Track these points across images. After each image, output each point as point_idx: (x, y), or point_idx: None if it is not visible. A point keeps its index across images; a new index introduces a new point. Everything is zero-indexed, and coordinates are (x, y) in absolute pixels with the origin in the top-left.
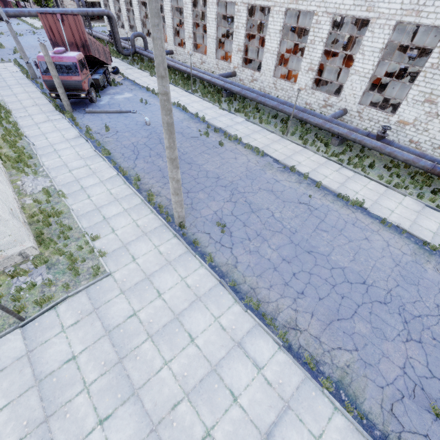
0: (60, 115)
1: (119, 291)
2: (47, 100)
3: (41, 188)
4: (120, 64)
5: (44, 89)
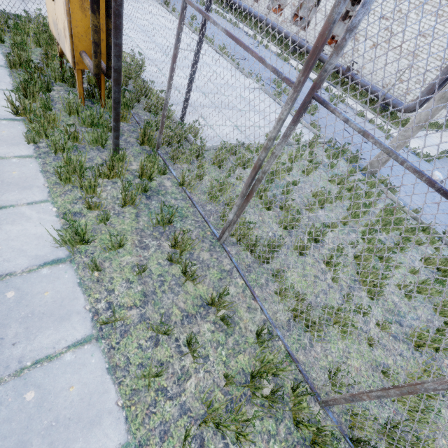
0: None
1: None
2: None
3: None
4: None
5: None
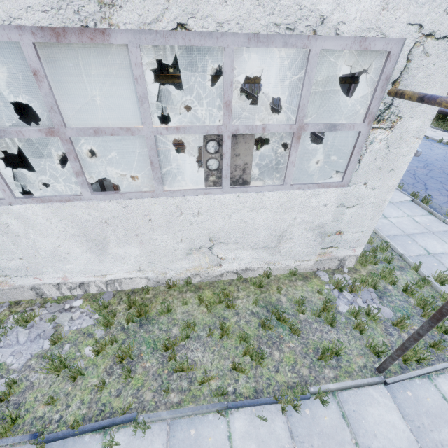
0: None
1: None
2: None
3: None
4: None
5: None
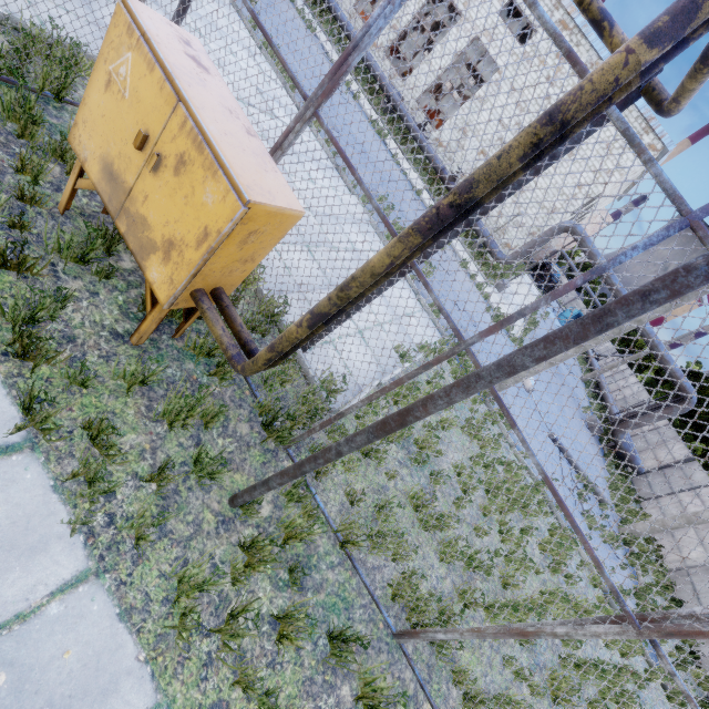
0: None
1: None
2: None
3: None
4: None
5: None
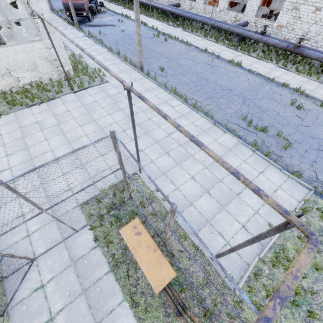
0: (71, 27)
1: (112, 87)
2: (62, 20)
3: (70, 54)
4: (104, 2)
5: (59, 15)
